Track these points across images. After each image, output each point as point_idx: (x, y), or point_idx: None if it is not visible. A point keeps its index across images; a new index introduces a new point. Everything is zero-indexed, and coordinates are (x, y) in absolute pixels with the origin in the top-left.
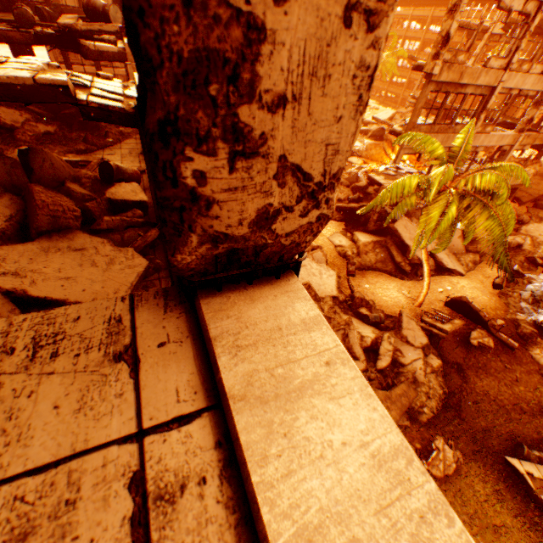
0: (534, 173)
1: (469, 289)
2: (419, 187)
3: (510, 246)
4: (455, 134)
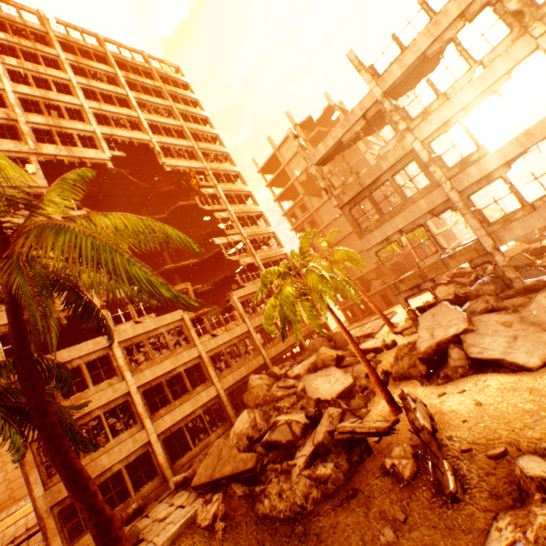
0: None
1: (494, 390)
2: None
3: None
4: (416, 202)
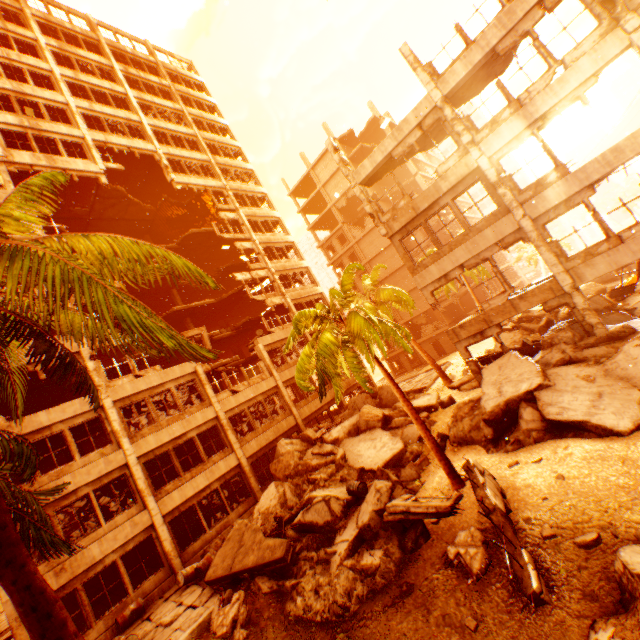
0: None
1: (579, 459)
2: None
3: None
4: (481, 231)
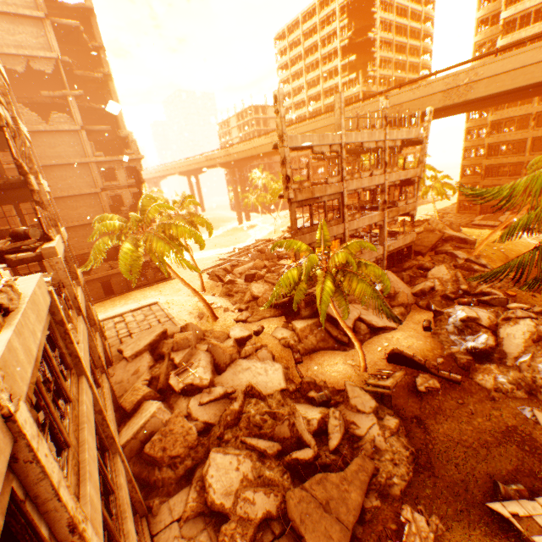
0: (423, 230)
1: (404, 339)
2: (301, 275)
3: (425, 291)
4: (332, 226)
